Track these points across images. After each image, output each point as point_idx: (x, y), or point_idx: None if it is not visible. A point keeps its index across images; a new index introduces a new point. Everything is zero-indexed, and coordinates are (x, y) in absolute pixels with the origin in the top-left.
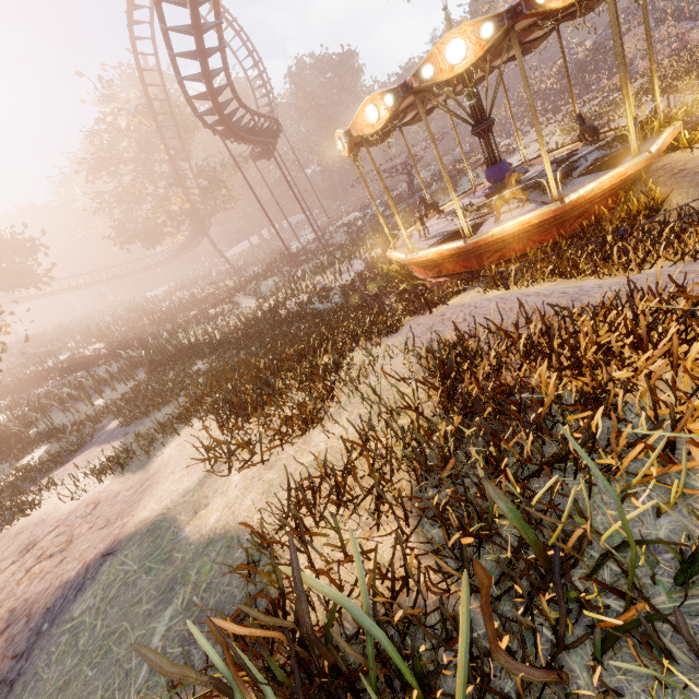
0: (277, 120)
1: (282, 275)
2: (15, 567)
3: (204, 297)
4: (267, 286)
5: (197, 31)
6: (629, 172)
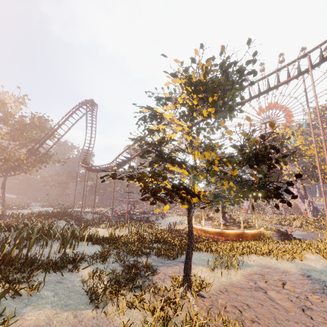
0: None
1: (68, 222)
2: (272, 291)
3: None
4: (62, 224)
5: None
6: (263, 229)
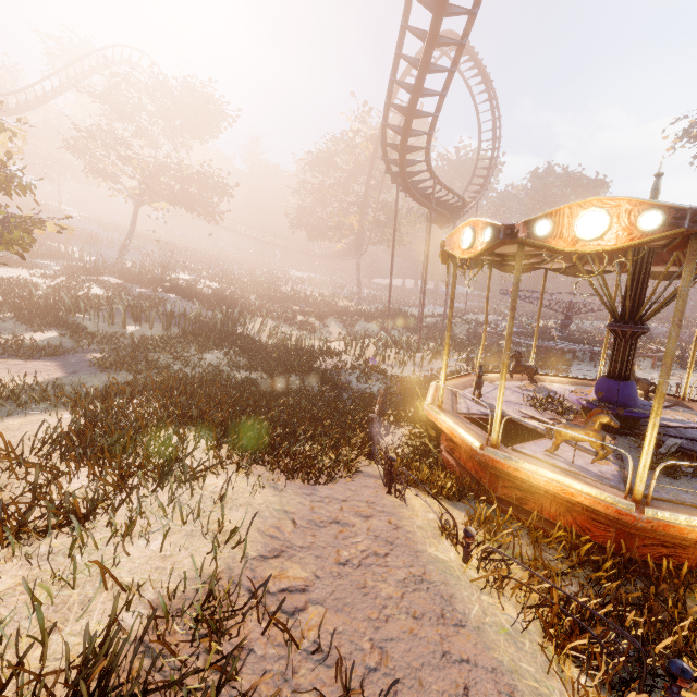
0: (463, 200)
1: (383, 327)
2: None
3: (315, 302)
4: (361, 327)
5: (415, 91)
6: None
